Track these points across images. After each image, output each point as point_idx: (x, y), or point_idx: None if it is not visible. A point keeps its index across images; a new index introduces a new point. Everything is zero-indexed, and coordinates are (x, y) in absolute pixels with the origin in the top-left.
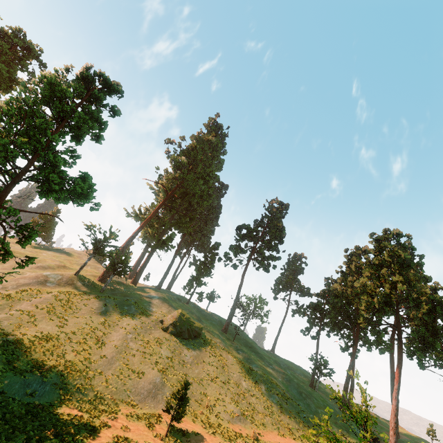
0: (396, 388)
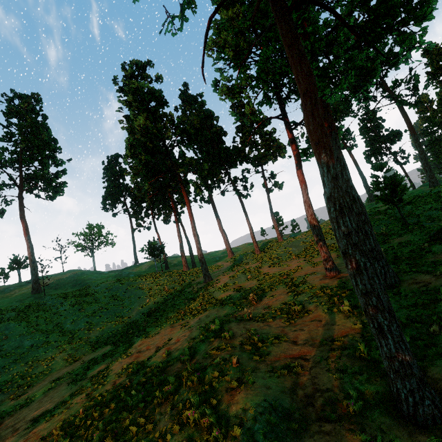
0: (192, 226)
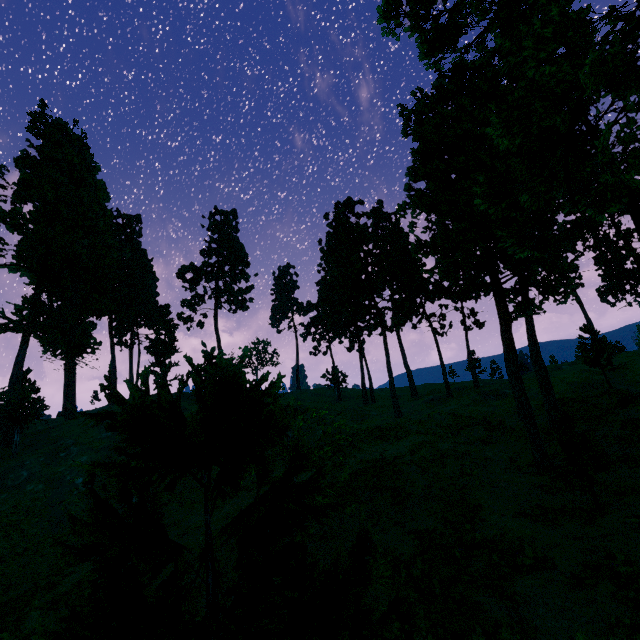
0: (387, 361)
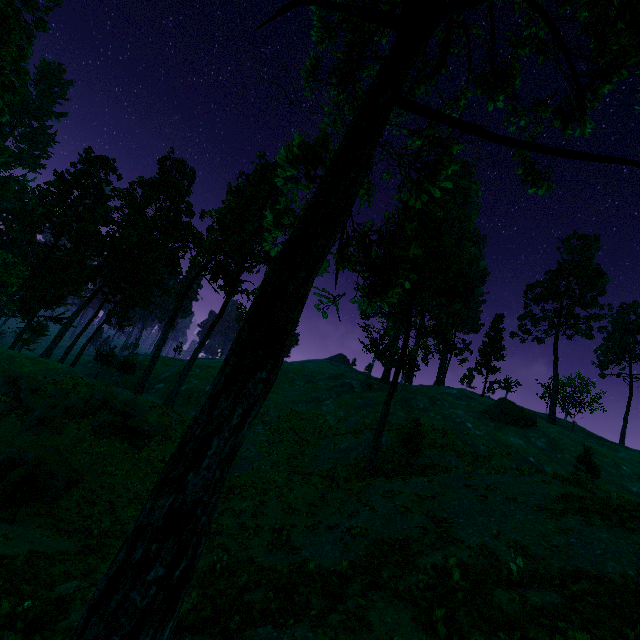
0: None
